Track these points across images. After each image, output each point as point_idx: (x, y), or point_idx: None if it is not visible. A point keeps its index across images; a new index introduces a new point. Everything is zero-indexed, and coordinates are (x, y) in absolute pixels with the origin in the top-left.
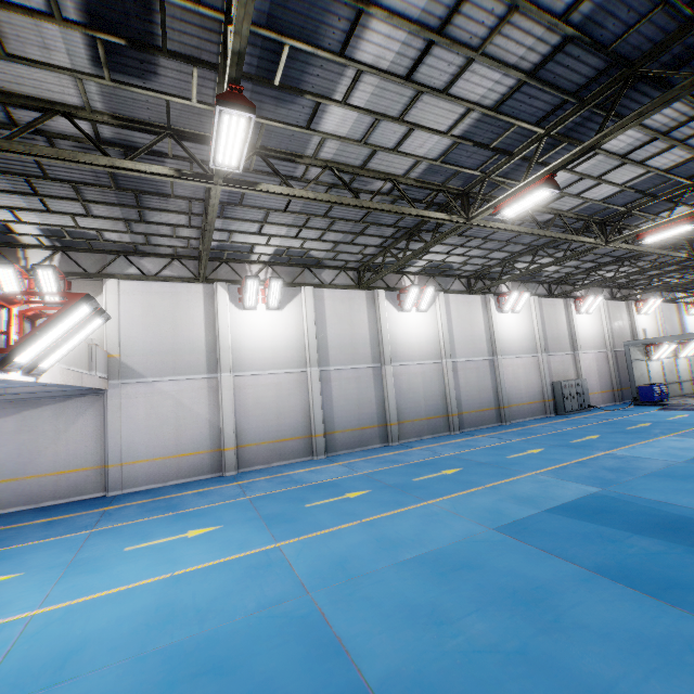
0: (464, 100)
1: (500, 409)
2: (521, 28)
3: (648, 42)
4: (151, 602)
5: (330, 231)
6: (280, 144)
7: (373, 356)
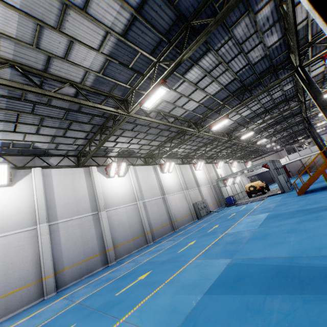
0: (101, 23)
1: (172, 223)
2: None
3: (192, 7)
4: None
5: (42, 126)
6: None
7: (92, 207)
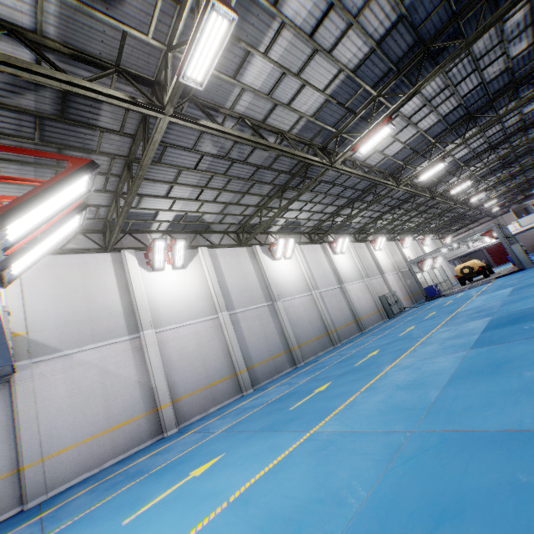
0: (339, 62)
1: (357, 321)
2: (379, 5)
3: (434, 29)
4: (241, 529)
5: (225, 191)
6: (208, 94)
7: (265, 296)
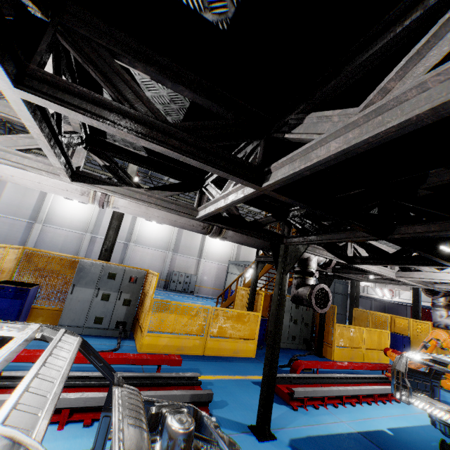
0: None
1: None
2: None
3: None
4: None
5: None
6: None
7: (32, 216)
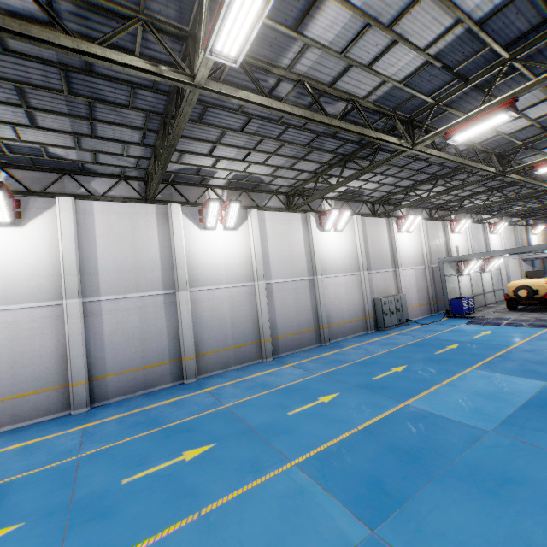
0: None
1: (320, 329)
2: None
3: None
4: None
5: (33, 109)
6: None
7: (165, 281)
